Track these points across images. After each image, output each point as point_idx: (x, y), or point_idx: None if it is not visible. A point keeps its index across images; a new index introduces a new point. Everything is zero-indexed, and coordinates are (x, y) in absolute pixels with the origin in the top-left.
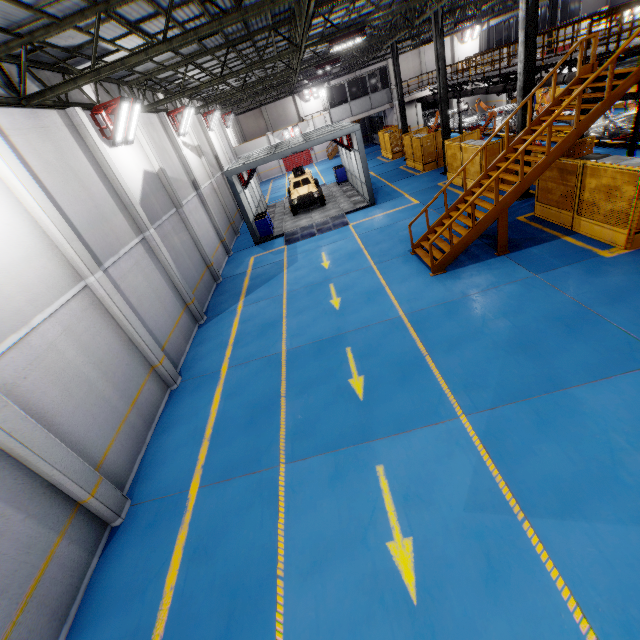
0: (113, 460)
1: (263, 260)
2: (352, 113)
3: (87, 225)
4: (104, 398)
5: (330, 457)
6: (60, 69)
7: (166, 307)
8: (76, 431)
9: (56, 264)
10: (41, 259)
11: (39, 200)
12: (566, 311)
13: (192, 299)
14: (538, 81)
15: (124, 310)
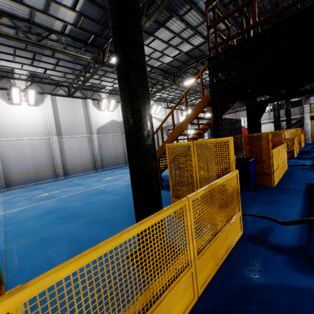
0: (14, 179)
1: None
2: (270, 117)
3: (66, 125)
4: (27, 164)
5: (1, 202)
6: (94, 91)
7: (82, 158)
8: (11, 165)
9: (44, 130)
10: (40, 127)
11: (50, 115)
12: (83, 213)
13: (98, 161)
14: None
15: (56, 148)
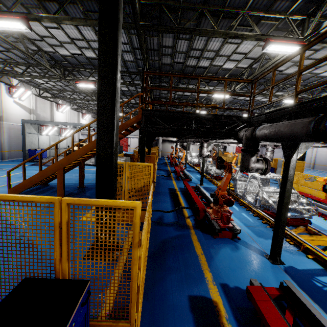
0: None
1: (2, 166)
2: None
3: None
4: None
5: None
6: None
7: None
8: None
9: None
10: None
11: None
12: None
13: None
14: (186, 139)
15: None
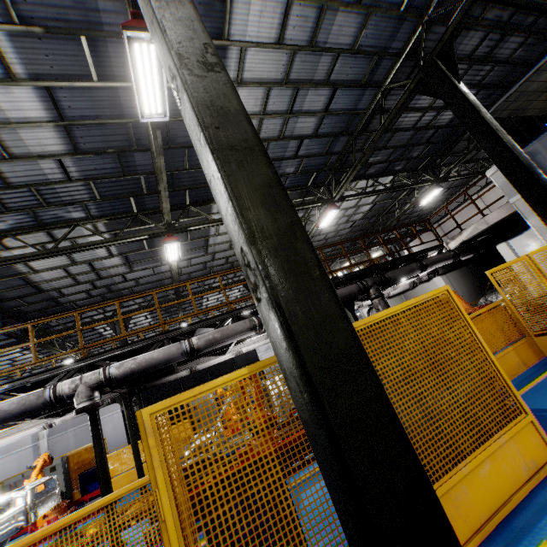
0: None
1: None
2: None
3: None
4: None
5: None
6: None
7: None
8: None
9: None
10: None
11: None
12: None
13: None
14: None
15: None
